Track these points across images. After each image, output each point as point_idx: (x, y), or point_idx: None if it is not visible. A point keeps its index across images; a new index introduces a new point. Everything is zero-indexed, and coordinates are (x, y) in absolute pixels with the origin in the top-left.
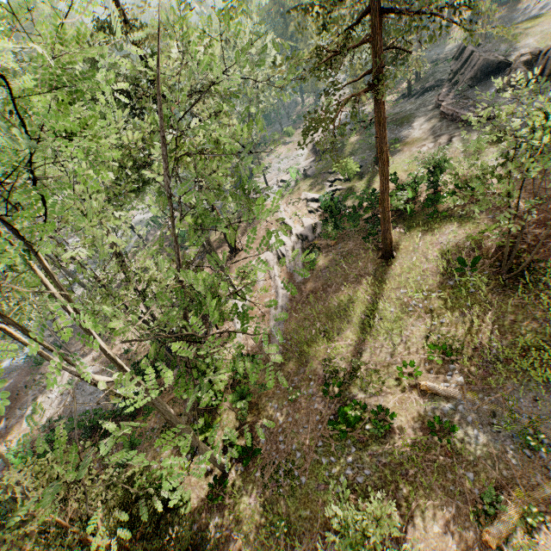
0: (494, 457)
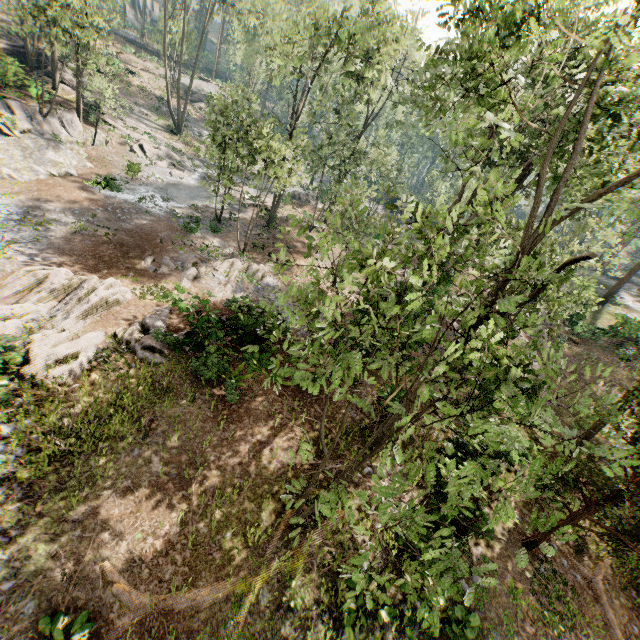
0: None
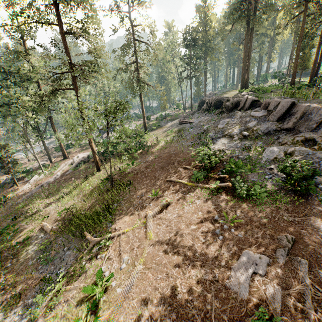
0: (27, 260)
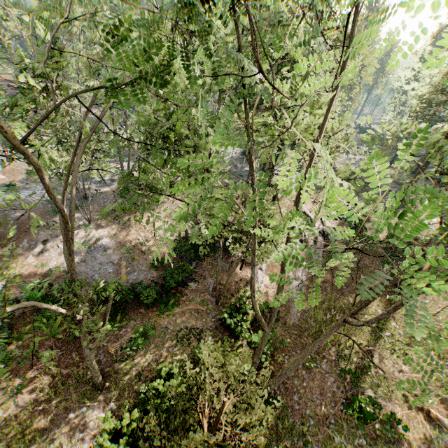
0: None
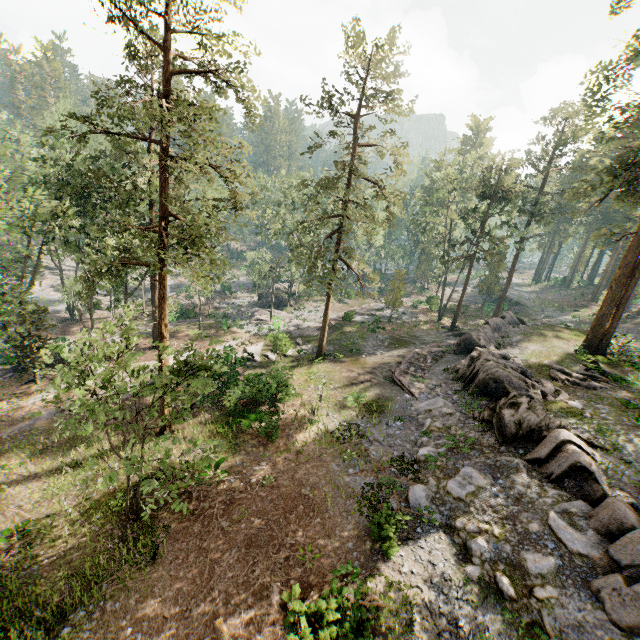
0: None
